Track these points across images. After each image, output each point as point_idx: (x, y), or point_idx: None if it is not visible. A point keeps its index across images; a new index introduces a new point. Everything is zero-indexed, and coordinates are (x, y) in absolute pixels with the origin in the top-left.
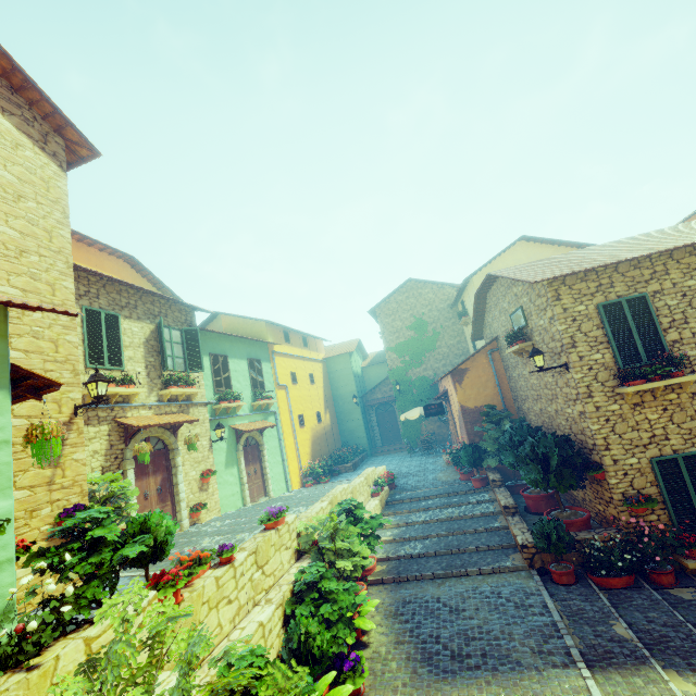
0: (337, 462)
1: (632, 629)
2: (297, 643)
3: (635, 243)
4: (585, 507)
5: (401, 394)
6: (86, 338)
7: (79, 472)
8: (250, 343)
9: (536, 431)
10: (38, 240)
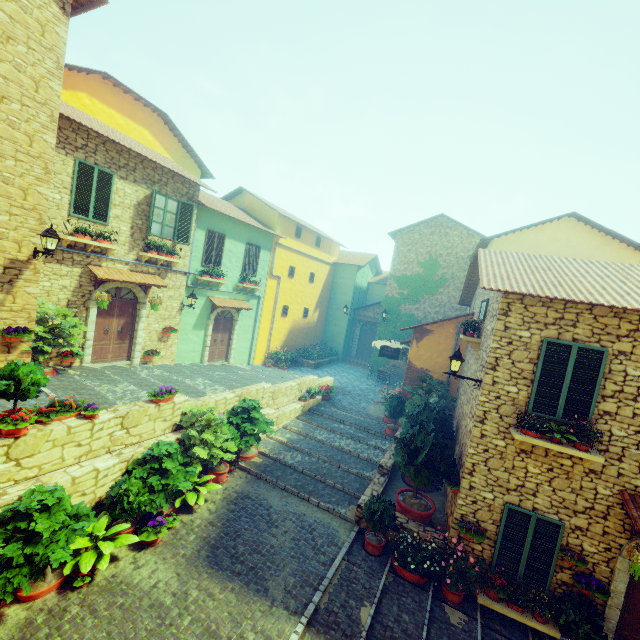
0: (305, 356)
1: (377, 617)
2: (117, 493)
3: None
4: (446, 501)
5: (386, 322)
6: (74, 189)
7: (30, 302)
8: (255, 229)
9: (444, 419)
10: (23, 88)
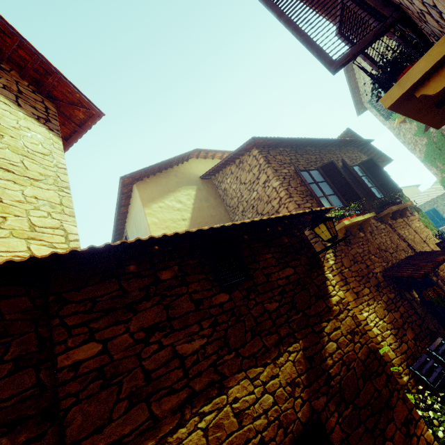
0: None
1: None
2: None
3: (428, 193)
4: None
5: None
6: None
7: None
8: None
9: None
10: None
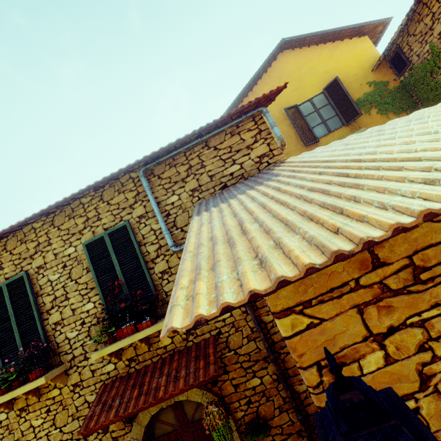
0: None
1: None
2: None
3: None
4: None
5: None
6: None
7: None
8: None
9: None
10: None
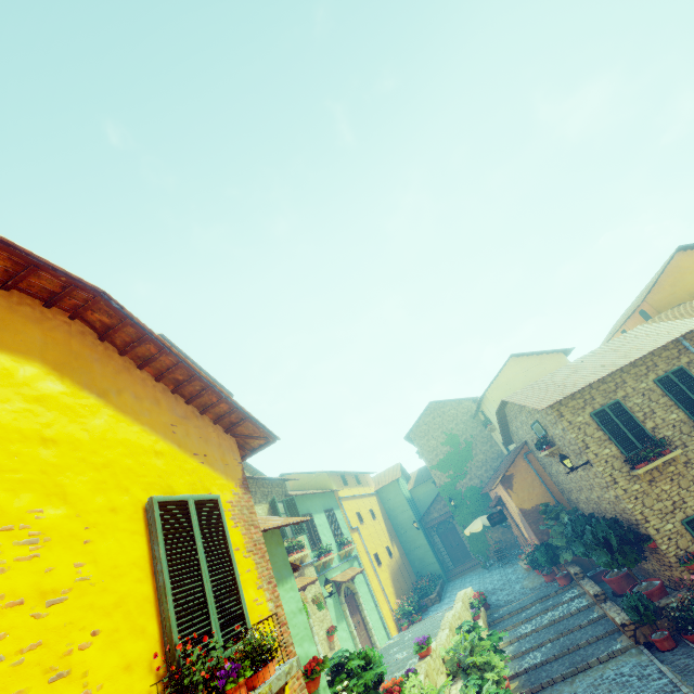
0: (421, 596)
1: None
2: None
3: (595, 360)
4: (658, 577)
5: (457, 508)
6: None
7: None
8: (322, 495)
9: (590, 518)
10: None
